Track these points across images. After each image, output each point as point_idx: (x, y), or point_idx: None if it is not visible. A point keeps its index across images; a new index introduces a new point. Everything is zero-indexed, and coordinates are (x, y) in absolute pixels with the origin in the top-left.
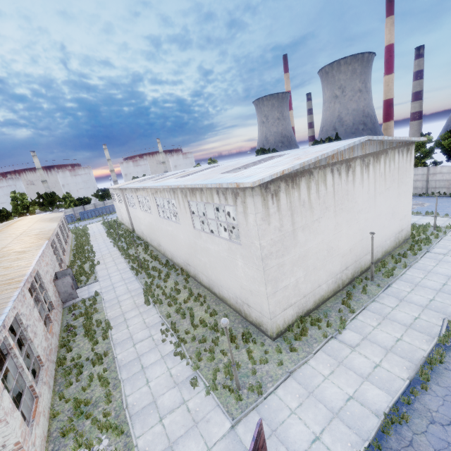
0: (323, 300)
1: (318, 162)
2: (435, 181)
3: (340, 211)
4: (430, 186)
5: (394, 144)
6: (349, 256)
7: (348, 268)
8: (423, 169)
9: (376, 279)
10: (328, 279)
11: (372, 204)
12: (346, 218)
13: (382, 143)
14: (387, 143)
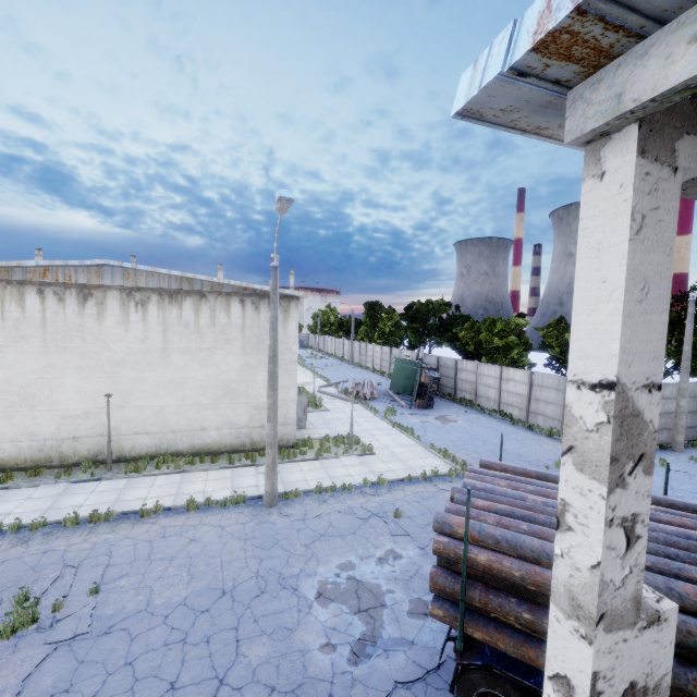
0: (4, 467)
1: (7, 275)
2: (508, 392)
3: (59, 349)
4: (502, 399)
5: (227, 288)
6: (85, 423)
7: (80, 440)
8: (496, 369)
9: (117, 471)
10: (21, 439)
11: (157, 361)
12: (77, 364)
13: (190, 281)
14: (203, 283)
